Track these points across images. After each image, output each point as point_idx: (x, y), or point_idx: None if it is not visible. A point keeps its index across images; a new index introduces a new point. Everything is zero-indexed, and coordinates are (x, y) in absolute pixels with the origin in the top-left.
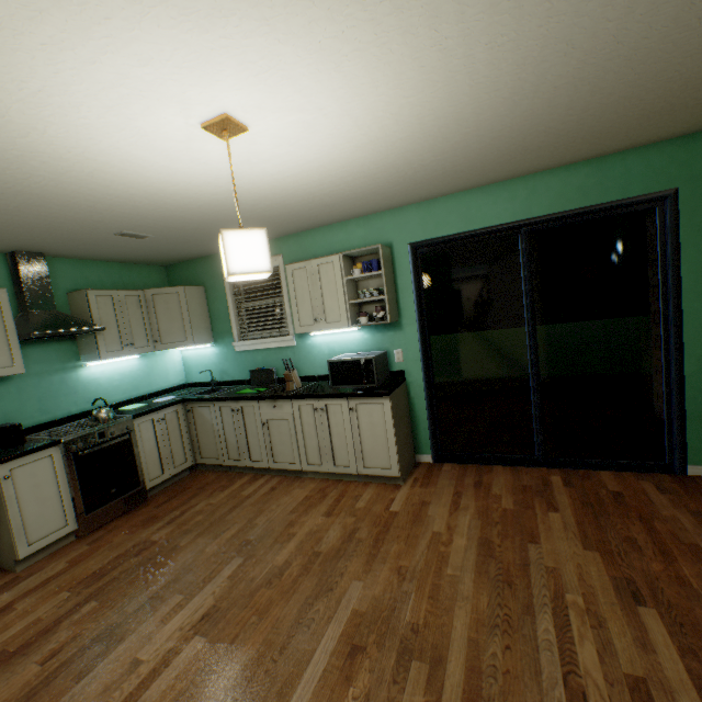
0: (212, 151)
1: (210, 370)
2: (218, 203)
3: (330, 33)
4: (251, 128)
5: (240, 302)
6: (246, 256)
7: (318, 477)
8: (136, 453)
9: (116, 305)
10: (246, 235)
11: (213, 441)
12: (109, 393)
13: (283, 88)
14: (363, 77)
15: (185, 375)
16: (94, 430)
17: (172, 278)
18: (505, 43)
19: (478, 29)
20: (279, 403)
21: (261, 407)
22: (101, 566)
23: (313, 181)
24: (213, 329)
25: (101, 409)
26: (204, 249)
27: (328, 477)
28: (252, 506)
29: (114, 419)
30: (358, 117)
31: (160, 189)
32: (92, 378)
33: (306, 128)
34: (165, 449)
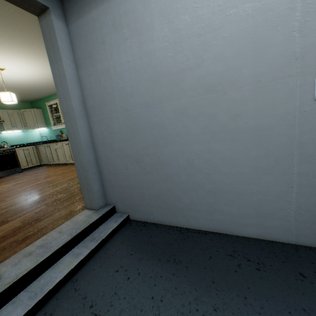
0: (3, 73)
1: (46, 136)
2: (22, 83)
3: (2, 55)
4: (7, 68)
5: (53, 114)
6: (6, 98)
7: (71, 165)
8: (17, 158)
9: (9, 114)
10: (5, 93)
11: (44, 157)
12: (11, 142)
13: (4, 62)
14: (20, 59)
15: (41, 139)
16: (2, 149)
17: (33, 106)
18: (43, 53)
19: (33, 52)
20: (58, 143)
21: (54, 145)
22: (1, 181)
23: (43, 77)
24: (46, 123)
25: (5, 144)
26: (37, 96)
27: (73, 165)
28: (47, 171)
29: (9, 147)
30: (31, 65)
31: (0, 81)
32: (5, 137)
33: (21, 67)
34: (28, 158)
